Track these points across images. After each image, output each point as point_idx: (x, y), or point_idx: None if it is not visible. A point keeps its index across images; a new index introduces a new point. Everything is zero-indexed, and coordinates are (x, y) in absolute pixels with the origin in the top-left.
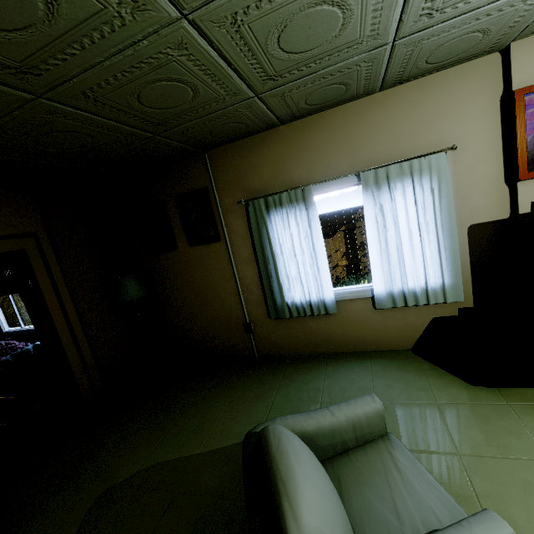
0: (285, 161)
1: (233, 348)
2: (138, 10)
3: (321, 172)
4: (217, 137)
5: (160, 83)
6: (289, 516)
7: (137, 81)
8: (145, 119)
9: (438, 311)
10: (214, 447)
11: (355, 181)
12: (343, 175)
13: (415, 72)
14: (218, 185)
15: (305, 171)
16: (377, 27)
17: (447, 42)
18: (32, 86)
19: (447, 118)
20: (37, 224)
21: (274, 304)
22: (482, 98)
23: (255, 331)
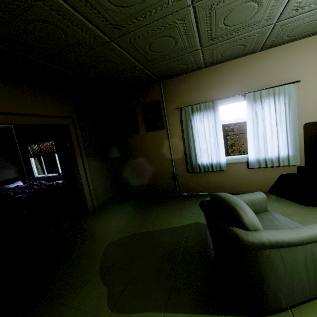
0: (204, 87)
1: (165, 189)
2: (176, 0)
3: (223, 93)
4: (171, 72)
5: (164, 37)
6: (240, 211)
7: (155, 36)
8: (146, 58)
9: (284, 170)
10: (165, 228)
11: (242, 98)
12: (236, 95)
13: (280, 41)
14: (165, 99)
15: (215, 92)
16: (270, 14)
17: (301, 25)
18: (113, 35)
19: (295, 66)
20: (74, 113)
21: (191, 164)
22: (315, 56)
23: (178, 180)
